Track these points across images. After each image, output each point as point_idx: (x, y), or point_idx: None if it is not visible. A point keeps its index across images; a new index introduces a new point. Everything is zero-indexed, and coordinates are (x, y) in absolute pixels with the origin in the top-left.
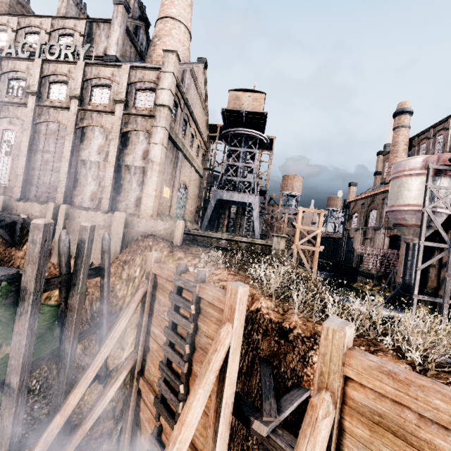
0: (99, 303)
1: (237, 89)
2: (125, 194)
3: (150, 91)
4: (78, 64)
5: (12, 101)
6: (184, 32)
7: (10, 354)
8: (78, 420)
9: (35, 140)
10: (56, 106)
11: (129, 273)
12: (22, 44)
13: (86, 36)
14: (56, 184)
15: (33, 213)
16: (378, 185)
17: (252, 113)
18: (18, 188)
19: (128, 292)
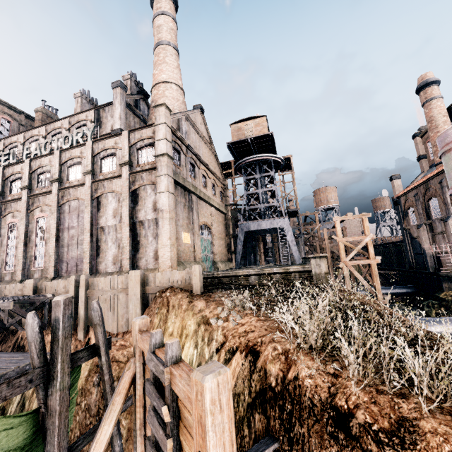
0: (116, 384)
1: (237, 122)
2: (143, 249)
3: (150, 146)
4: (87, 144)
5: (41, 192)
6: (177, 90)
7: None
8: None
9: (61, 220)
10: (74, 185)
11: None
12: (44, 144)
13: (96, 122)
14: (82, 256)
15: (59, 290)
16: (427, 170)
17: (257, 137)
18: (52, 268)
19: None
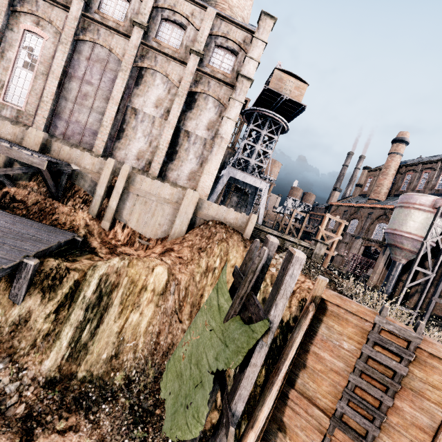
0: (184, 291)
1: (283, 70)
2: (179, 163)
3: (230, 52)
4: None
5: None
6: None
7: (241, 384)
8: None
9: (72, 61)
10: (111, 27)
11: (208, 262)
12: None
13: None
14: (94, 128)
15: (82, 164)
16: (357, 196)
17: (291, 101)
18: (42, 118)
19: (208, 282)
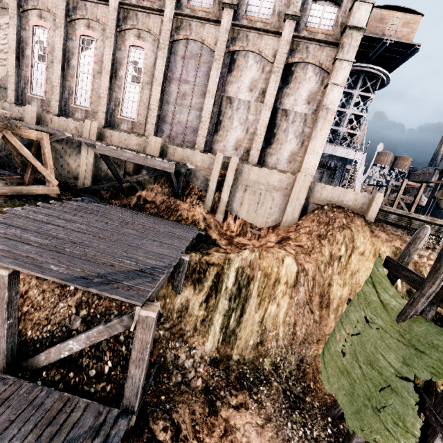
0: (312, 282)
1: (384, 6)
2: (278, 146)
3: (331, 3)
4: None
5: (143, 5)
6: None
7: None
8: (333, 402)
9: (170, 64)
10: (202, 17)
11: (331, 250)
12: None
13: None
14: (194, 125)
15: (193, 163)
16: None
17: (398, 43)
18: (151, 125)
19: (334, 272)
